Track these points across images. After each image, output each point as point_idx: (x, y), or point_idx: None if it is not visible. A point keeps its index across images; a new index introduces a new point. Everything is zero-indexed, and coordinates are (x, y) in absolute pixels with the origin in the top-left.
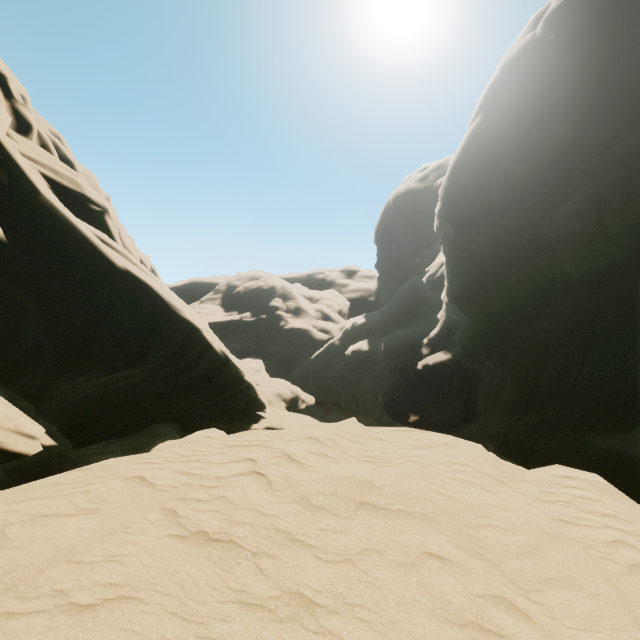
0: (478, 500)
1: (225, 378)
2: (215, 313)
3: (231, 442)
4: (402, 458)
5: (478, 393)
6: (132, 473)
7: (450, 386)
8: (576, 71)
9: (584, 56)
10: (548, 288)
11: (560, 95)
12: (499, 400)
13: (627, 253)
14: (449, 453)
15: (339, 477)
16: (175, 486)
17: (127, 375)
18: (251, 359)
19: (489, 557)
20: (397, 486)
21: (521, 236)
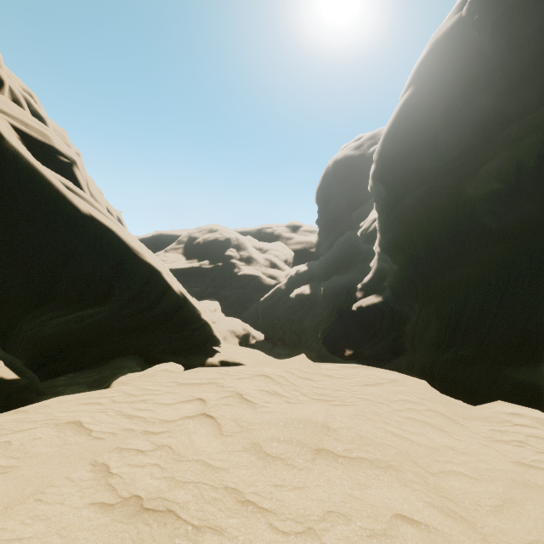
0: (436, 442)
1: (184, 316)
2: (178, 261)
3: (182, 380)
4: (354, 396)
5: (405, 331)
6: (70, 417)
7: (380, 325)
8: (498, 47)
9: (506, 33)
10: (469, 240)
11: (483, 69)
12: (424, 337)
13: (540, 209)
14: (399, 390)
15: (293, 419)
16: (114, 433)
17: (93, 313)
18: (209, 301)
19: (463, 515)
20: (354, 429)
21: (446, 194)
